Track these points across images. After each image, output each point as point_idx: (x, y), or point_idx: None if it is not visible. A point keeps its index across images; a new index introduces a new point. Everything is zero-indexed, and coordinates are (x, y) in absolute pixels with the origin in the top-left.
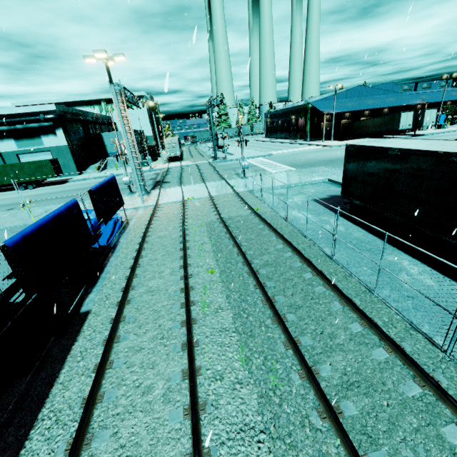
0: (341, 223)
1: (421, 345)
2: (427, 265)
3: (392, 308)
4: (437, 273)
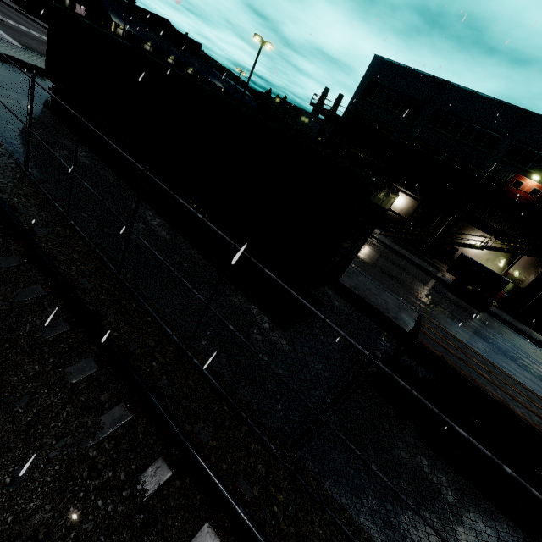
0: (36, 108)
1: (4, 163)
2: (99, 156)
3: (3, 145)
4: (102, 161)
